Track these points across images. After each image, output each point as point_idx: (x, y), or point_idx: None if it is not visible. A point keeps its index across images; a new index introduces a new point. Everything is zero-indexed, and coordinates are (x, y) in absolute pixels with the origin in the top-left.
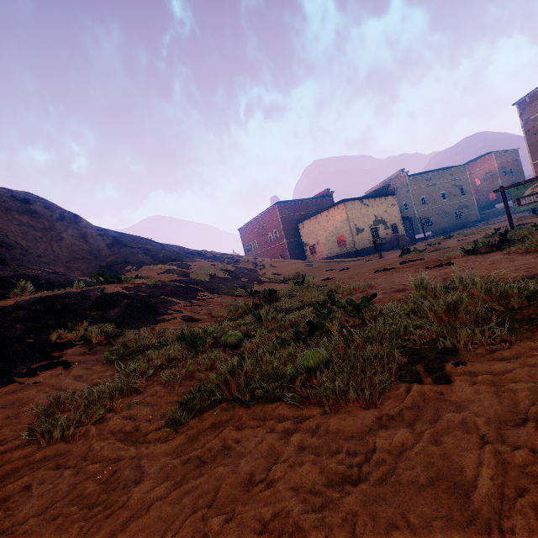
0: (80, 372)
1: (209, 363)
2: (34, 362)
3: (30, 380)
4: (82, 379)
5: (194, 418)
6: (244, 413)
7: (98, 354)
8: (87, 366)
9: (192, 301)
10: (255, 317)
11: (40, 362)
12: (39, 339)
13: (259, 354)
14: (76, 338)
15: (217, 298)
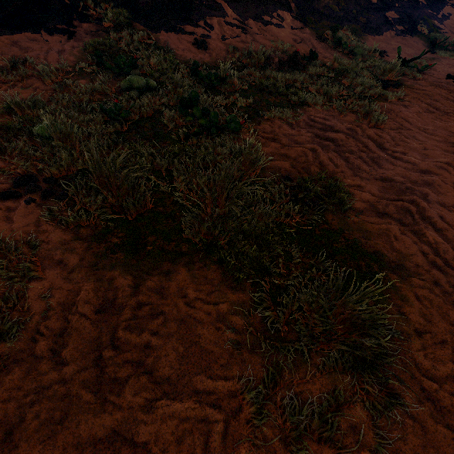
0: (66, 48)
1: (84, 91)
2: (60, 23)
3: (46, 37)
4: (62, 54)
5: (5, 115)
6: (4, 129)
7: (95, 39)
8: (75, 46)
9: (248, 20)
10: (198, 75)
11: (63, 25)
12: (73, 2)
13: (83, 106)
14: (97, 14)
15: (285, 30)
